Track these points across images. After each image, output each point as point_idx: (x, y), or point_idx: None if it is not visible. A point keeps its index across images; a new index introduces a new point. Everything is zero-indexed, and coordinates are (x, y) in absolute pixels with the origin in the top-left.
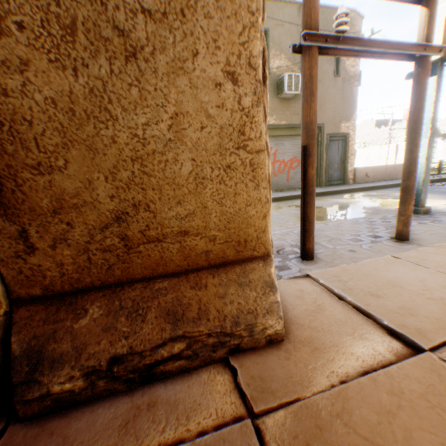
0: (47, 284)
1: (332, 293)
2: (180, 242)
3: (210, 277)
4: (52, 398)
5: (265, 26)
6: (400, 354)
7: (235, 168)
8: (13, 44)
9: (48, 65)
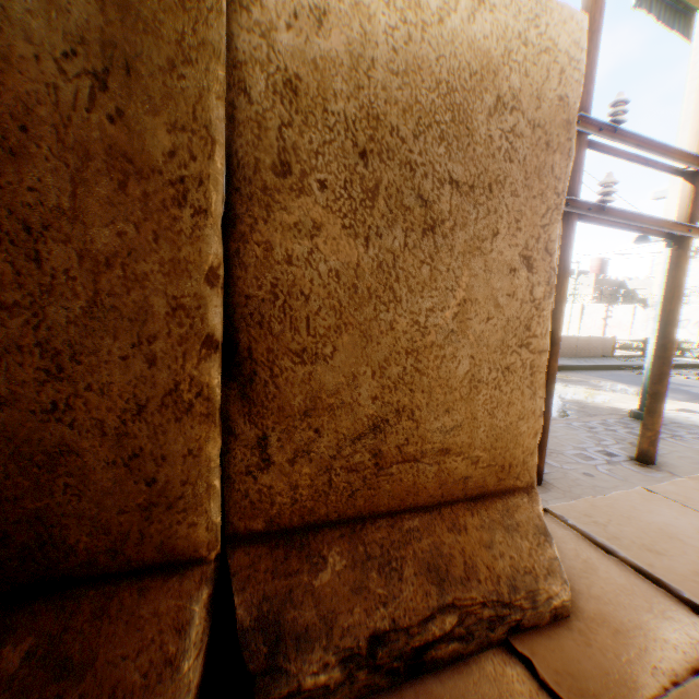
0: (272, 515)
1: (591, 542)
2: (439, 463)
3: (468, 514)
4: (301, 696)
5: None
6: None
7: (514, 371)
8: (310, 203)
9: (340, 231)
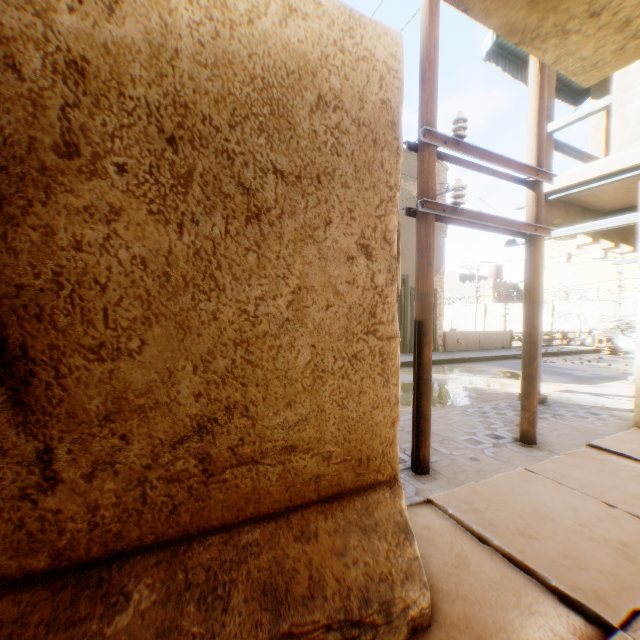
0: (62, 546)
1: (469, 531)
2: (284, 462)
3: (320, 517)
4: None
5: None
6: (586, 636)
7: (363, 359)
8: (106, 187)
9: (146, 216)
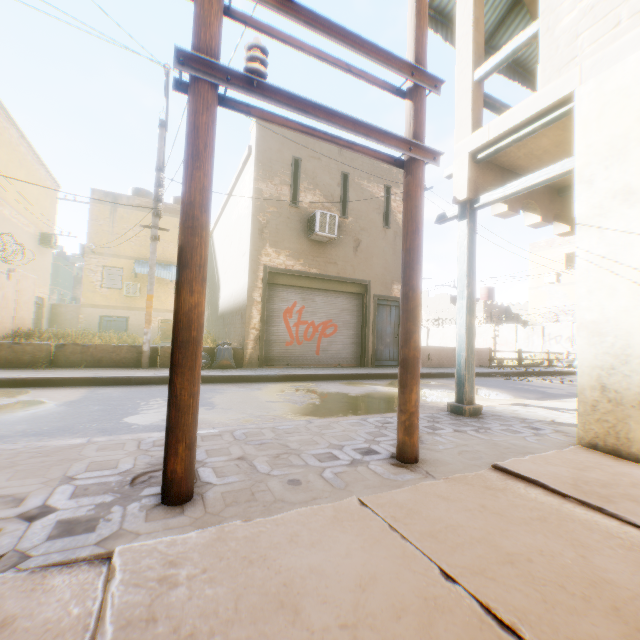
0: None
1: (94, 635)
2: None
3: None
4: None
5: (297, 154)
6: None
7: None
8: None
9: None
